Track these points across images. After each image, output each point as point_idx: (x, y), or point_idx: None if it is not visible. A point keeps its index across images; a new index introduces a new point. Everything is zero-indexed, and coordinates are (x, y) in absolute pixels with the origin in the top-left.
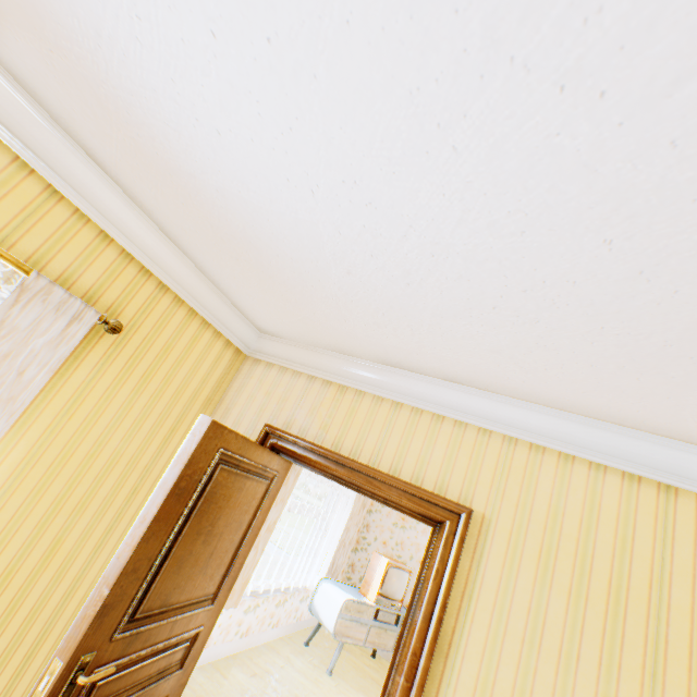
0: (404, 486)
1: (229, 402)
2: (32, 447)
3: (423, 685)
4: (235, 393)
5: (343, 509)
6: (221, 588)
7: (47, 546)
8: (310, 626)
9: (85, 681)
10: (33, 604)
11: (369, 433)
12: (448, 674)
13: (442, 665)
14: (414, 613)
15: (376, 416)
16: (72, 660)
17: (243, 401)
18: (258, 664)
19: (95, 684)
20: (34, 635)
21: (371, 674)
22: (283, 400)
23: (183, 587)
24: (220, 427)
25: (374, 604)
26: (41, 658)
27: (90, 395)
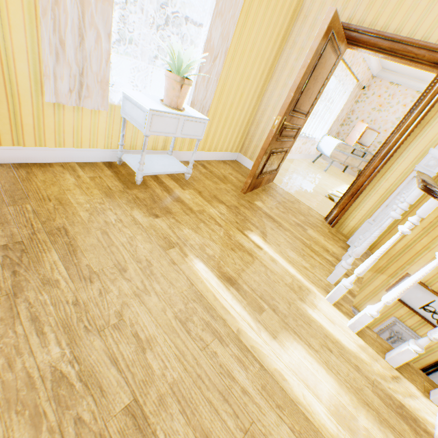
0: (430, 47)
1: (305, 11)
2: (235, 45)
3: (407, 136)
4: (310, 3)
5: (340, 100)
6: (308, 112)
7: (239, 96)
8: (312, 159)
9: (286, 124)
10: (236, 119)
11: (412, 16)
12: (420, 134)
13: (419, 131)
14: (411, 112)
15: (421, 0)
16: (283, 117)
17: (316, 8)
18: (295, 164)
19: (282, 130)
20: (237, 131)
21: (342, 176)
22: (347, 1)
23: (303, 104)
24: (336, 15)
25: (352, 147)
26: (238, 139)
27: (251, 12)
